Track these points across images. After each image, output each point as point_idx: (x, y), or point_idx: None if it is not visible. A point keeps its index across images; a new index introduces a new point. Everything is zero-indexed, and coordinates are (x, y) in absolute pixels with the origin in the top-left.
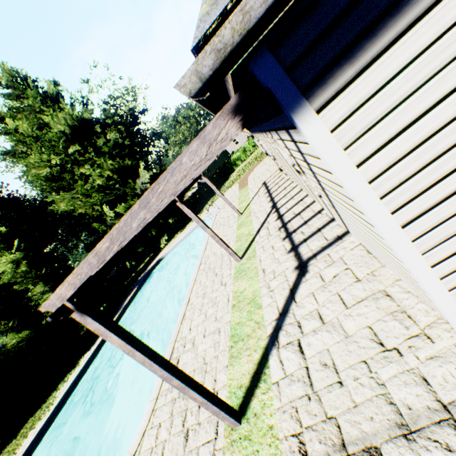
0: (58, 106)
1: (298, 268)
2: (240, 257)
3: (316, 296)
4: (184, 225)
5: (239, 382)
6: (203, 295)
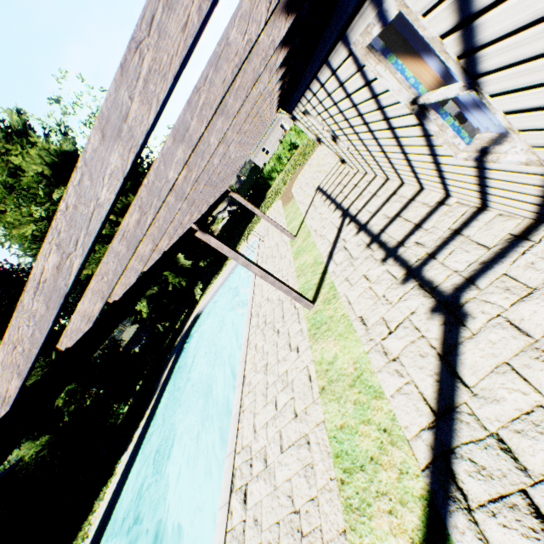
0: (28, 141)
1: (438, 310)
2: (311, 301)
3: (523, 371)
4: (221, 266)
5: None
6: (264, 368)
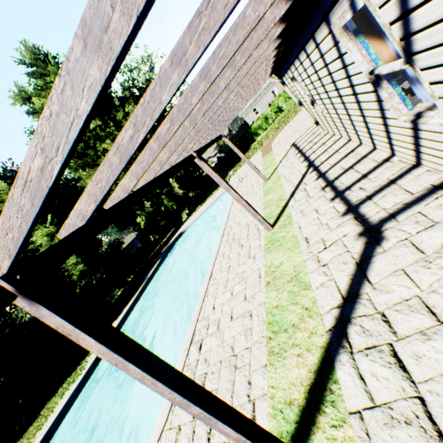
0: None
1: (364, 234)
2: (271, 225)
3: (412, 274)
4: (205, 199)
5: (287, 395)
6: (227, 269)
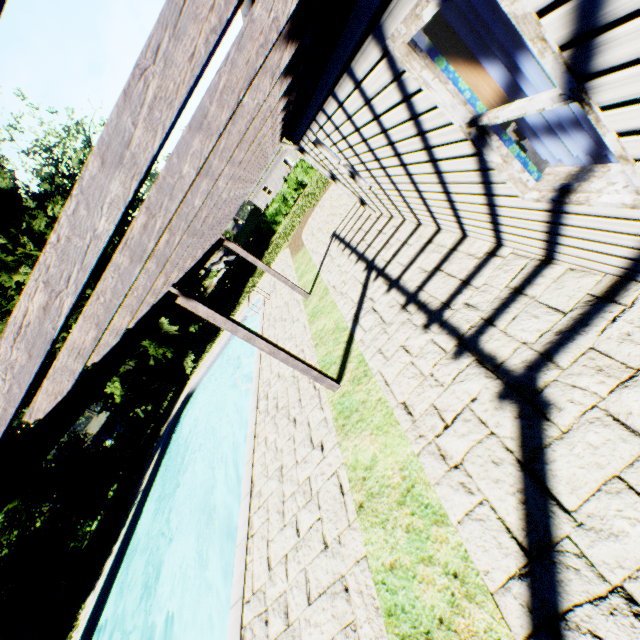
0: None
1: (509, 396)
2: (336, 380)
3: None
4: (217, 331)
5: None
6: (278, 473)
